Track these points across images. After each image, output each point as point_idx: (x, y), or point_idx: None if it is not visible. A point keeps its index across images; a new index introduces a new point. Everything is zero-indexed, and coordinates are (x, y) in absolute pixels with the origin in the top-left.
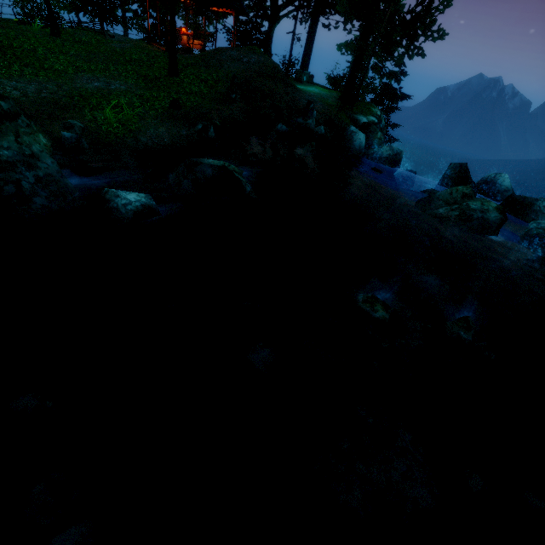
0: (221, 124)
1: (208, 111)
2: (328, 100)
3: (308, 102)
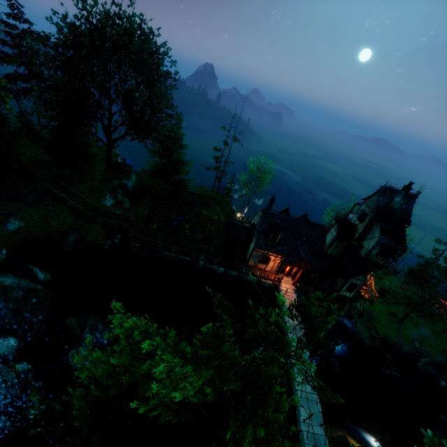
0: None
1: None
2: None
3: None
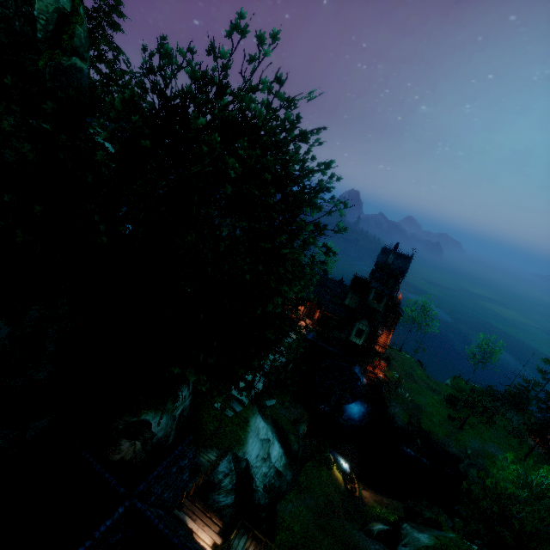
0: None
1: None
2: None
3: None
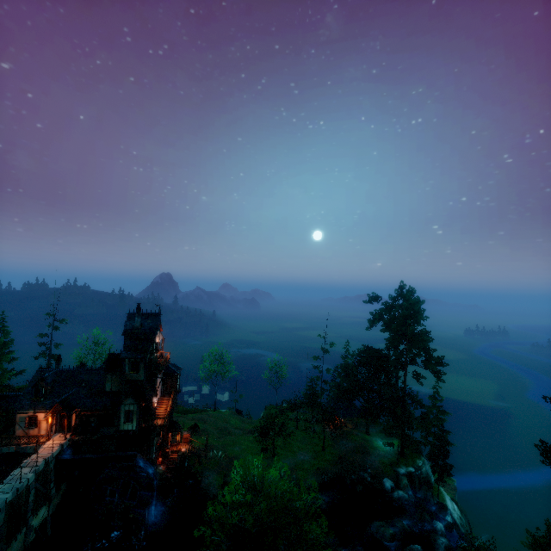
0: (331, 474)
1: (328, 469)
2: (386, 458)
3: (366, 465)
